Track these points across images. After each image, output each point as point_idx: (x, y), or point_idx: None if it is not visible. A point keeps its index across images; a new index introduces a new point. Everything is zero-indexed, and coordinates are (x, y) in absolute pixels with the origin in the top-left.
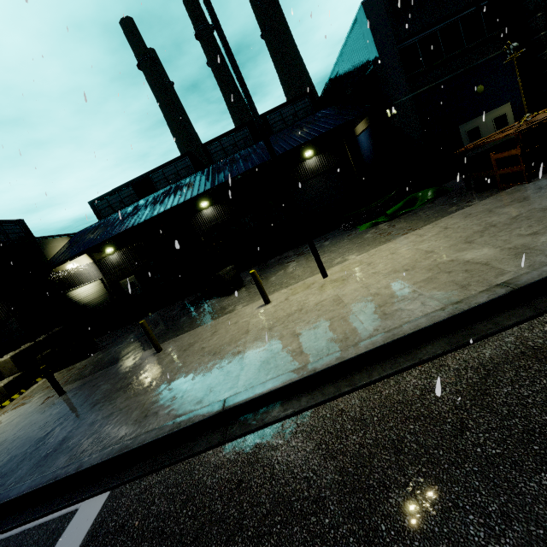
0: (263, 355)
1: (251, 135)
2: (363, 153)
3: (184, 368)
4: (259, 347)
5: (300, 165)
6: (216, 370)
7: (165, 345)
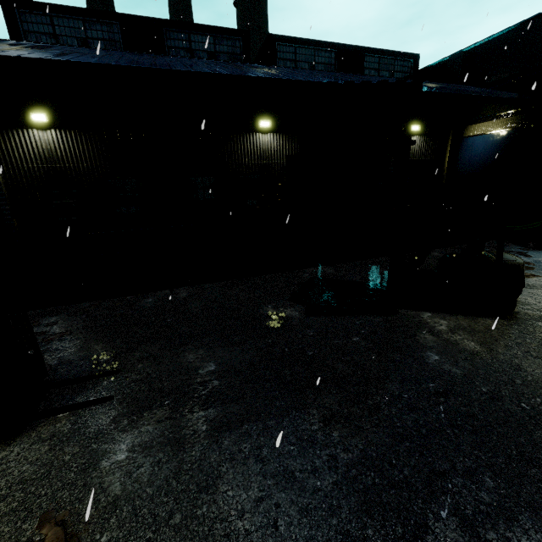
0: None
1: (338, 66)
2: (463, 159)
3: None
4: None
5: None
6: None
7: None
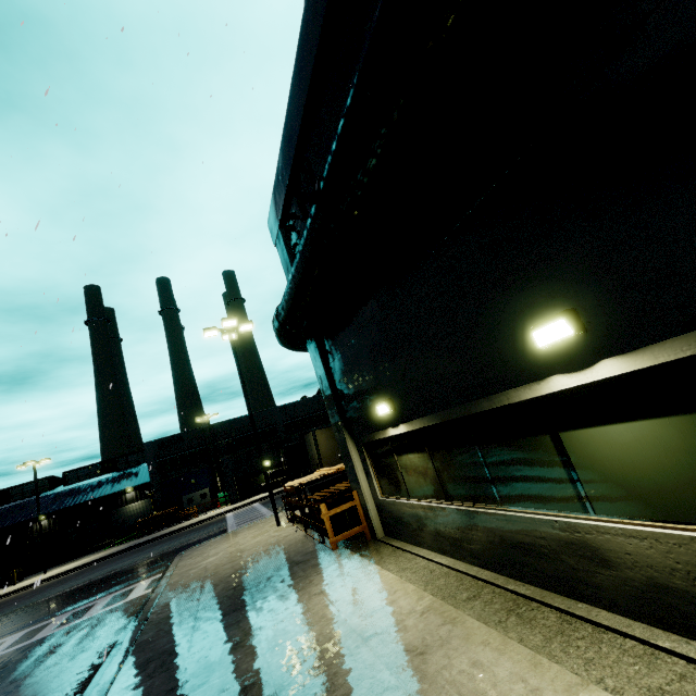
0: None
1: (102, 469)
2: None
3: None
4: None
5: (122, 496)
6: None
7: None
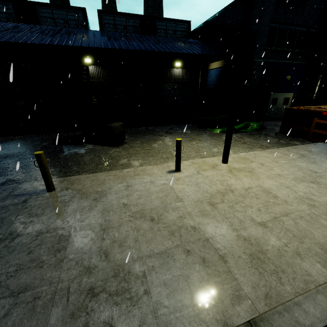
0: (239, 243)
1: (140, 27)
2: (208, 82)
3: (113, 231)
4: (220, 228)
5: (169, 69)
6: (178, 250)
7: (56, 183)
